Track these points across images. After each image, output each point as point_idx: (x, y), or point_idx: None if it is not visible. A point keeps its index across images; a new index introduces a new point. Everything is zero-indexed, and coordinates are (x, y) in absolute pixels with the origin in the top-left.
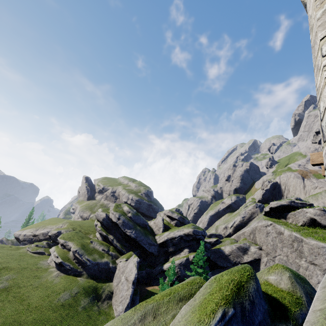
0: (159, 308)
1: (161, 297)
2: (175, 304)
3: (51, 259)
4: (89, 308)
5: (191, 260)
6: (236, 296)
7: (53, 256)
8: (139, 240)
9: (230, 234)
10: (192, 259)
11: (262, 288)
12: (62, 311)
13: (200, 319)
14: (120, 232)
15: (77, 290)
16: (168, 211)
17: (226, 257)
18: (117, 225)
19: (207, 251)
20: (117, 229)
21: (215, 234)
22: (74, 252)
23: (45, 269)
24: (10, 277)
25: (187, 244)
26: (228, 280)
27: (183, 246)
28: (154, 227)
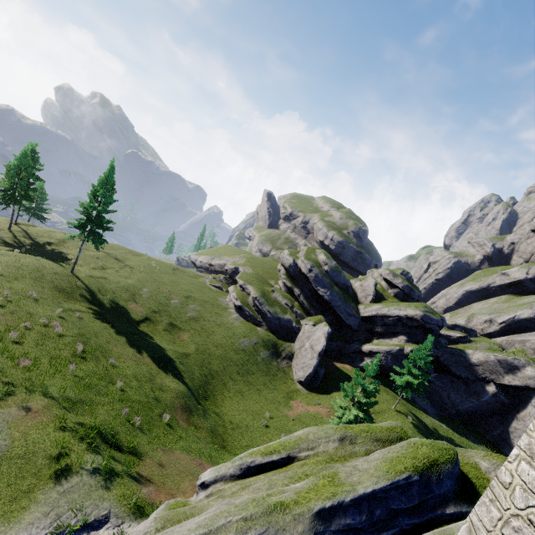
0: (356, 439)
1: (359, 431)
2: (371, 441)
3: (230, 298)
4: (269, 362)
5: (406, 352)
6: (426, 469)
7: (232, 297)
8: (335, 305)
9: (495, 333)
10: (409, 352)
11: (464, 468)
12: (243, 356)
13: (388, 470)
14: (310, 288)
15: (257, 340)
16: (387, 272)
17: (469, 367)
18: (307, 278)
19: (438, 349)
20: (307, 284)
21: (464, 327)
22: (254, 298)
23: (224, 308)
24: (195, 308)
25: (406, 330)
26: (424, 455)
27: (399, 331)
28: (359, 291)
